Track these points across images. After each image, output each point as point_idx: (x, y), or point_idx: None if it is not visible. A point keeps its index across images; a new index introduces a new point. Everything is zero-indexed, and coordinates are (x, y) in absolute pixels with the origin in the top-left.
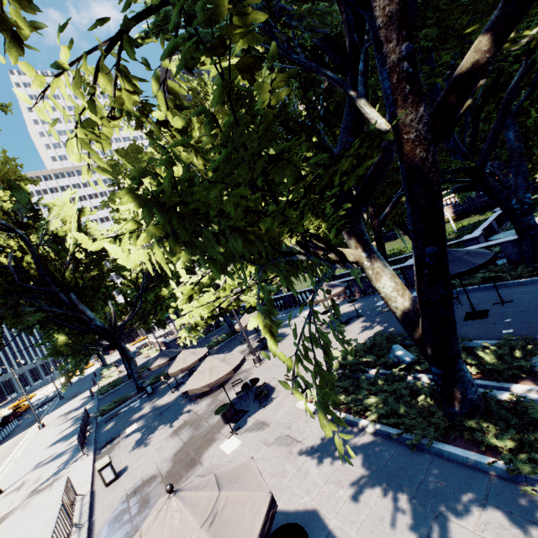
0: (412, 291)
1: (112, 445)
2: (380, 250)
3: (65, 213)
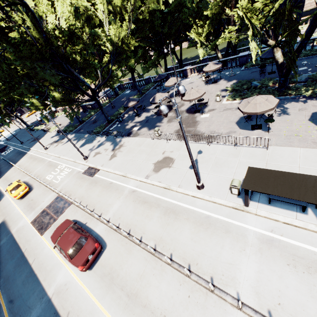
0: (239, 68)
1: (134, 133)
2: (228, 47)
3: None
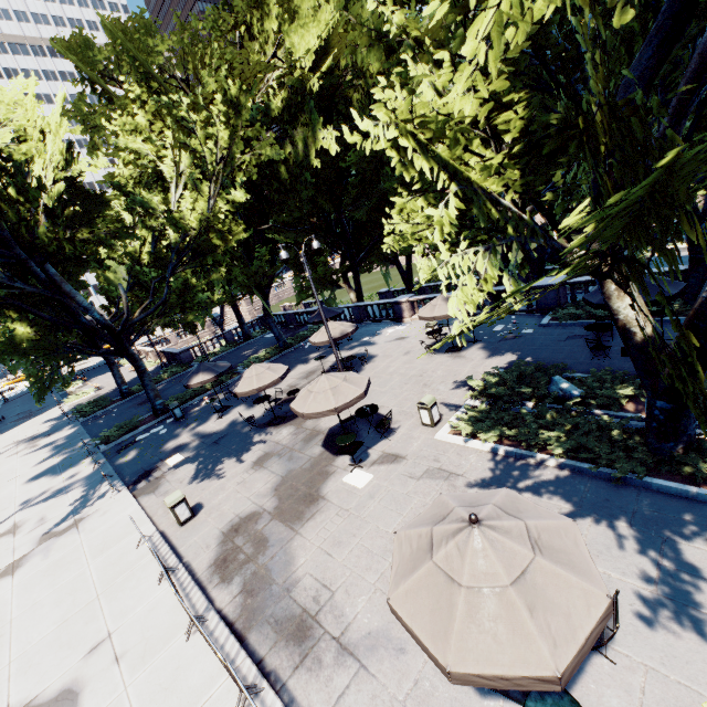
0: (538, 317)
1: (152, 479)
2: (505, 261)
3: (20, 120)
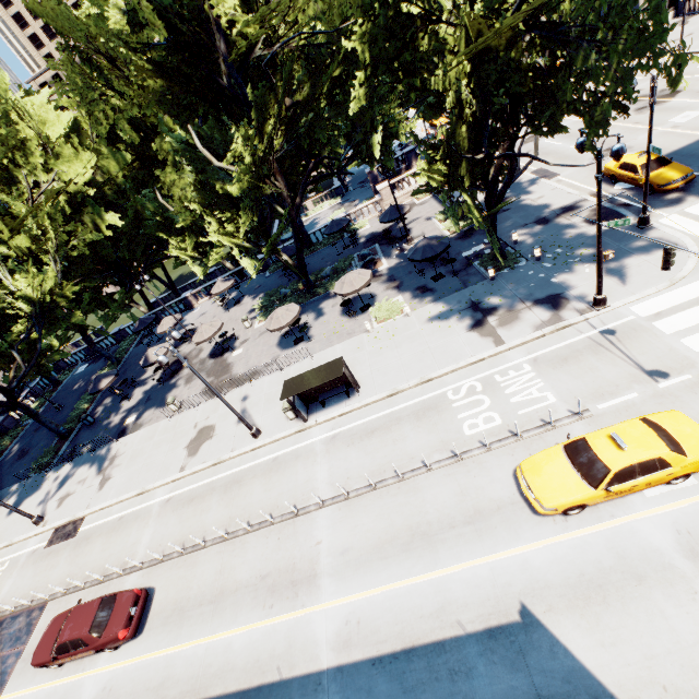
0: (264, 275)
1: (131, 428)
2: None
3: None
